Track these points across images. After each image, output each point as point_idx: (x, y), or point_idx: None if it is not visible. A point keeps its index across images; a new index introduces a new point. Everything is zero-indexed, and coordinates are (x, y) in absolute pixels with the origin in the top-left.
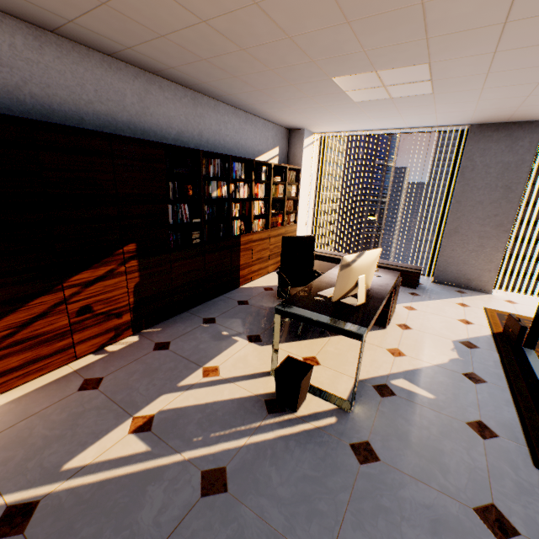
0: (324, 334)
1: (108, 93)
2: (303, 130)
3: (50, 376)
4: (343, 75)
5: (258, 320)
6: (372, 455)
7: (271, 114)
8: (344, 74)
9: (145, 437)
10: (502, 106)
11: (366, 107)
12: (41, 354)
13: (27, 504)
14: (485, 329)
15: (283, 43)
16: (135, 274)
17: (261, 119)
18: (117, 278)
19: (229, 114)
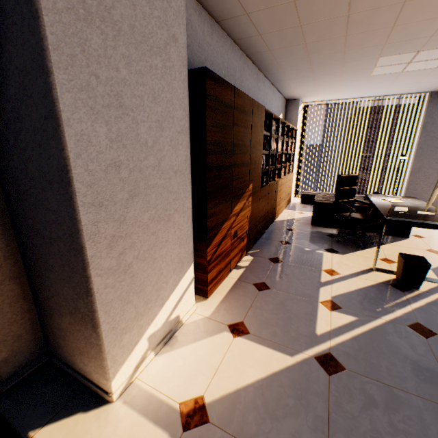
0: (374, 245)
1: (230, 69)
2: (298, 100)
3: (225, 284)
4: (391, 54)
5: (318, 240)
6: None
7: (290, 88)
8: (392, 54)
9: (344, 312)
10: None
11: (373, 79)
12: (221, 267)
13: (325, 355)
14: None
15: (382, 30)
16: (249, 208)
17: (277, 91)
18: (245, 210)
19: (268, 88)
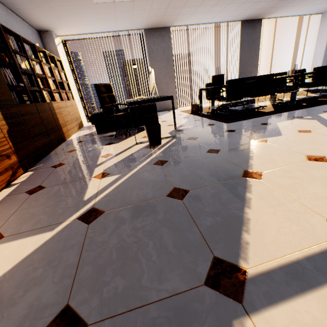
0: (139, 132)
1: None
2: (51, 32)
3: None
4: None
5: (101, 141)
6: (195, 138)
7: (28, 11)
8: None
9: (112, 175)
10: (158, 15)
11: (99, 9)
12: None
13: (88, 211)
14: (187, 114)
15: None
16: (3, 122)
17: (17, 16)
18: None
19: None
